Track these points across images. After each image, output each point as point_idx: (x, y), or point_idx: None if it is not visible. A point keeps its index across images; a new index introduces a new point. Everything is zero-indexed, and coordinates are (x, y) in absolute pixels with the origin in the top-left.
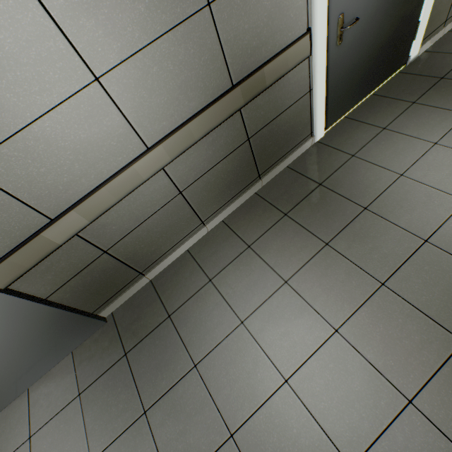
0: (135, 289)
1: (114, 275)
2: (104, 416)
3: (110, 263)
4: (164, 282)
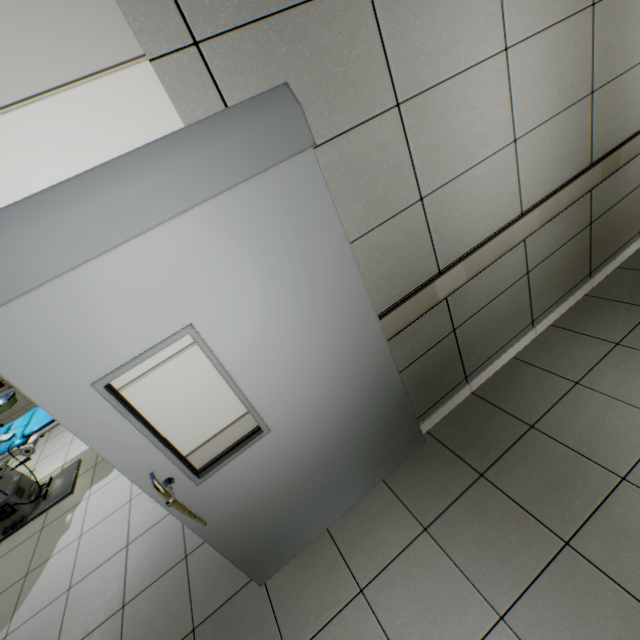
0: (455, 401)
1: (447, 369)
2: (489, 553)
3: (451, 348)
4: (496, 392)
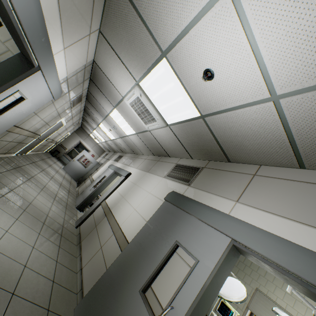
0: None
1: None
2: None
3: None
4: None
